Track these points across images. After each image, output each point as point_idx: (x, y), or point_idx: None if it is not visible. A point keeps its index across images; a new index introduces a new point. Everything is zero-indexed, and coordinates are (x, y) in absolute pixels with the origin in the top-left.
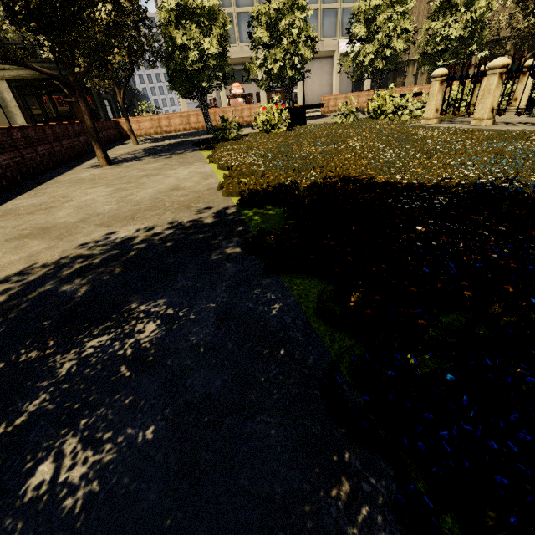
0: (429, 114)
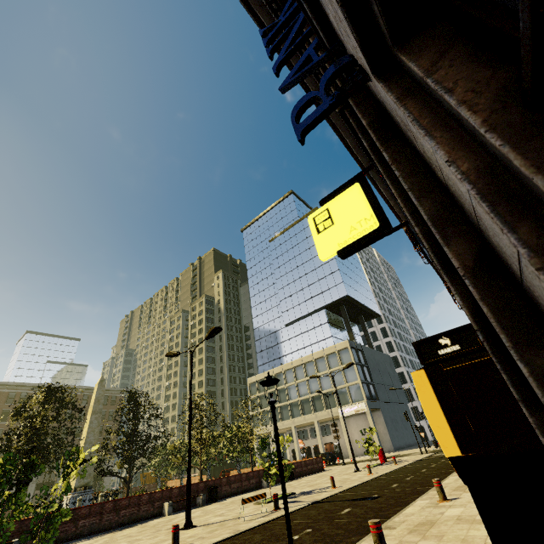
0: None
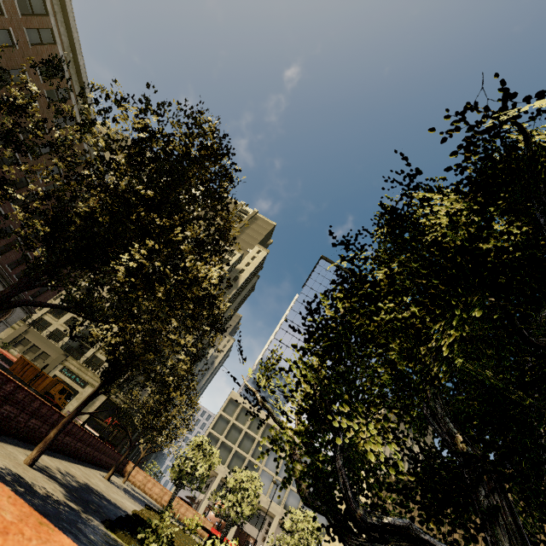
0: None
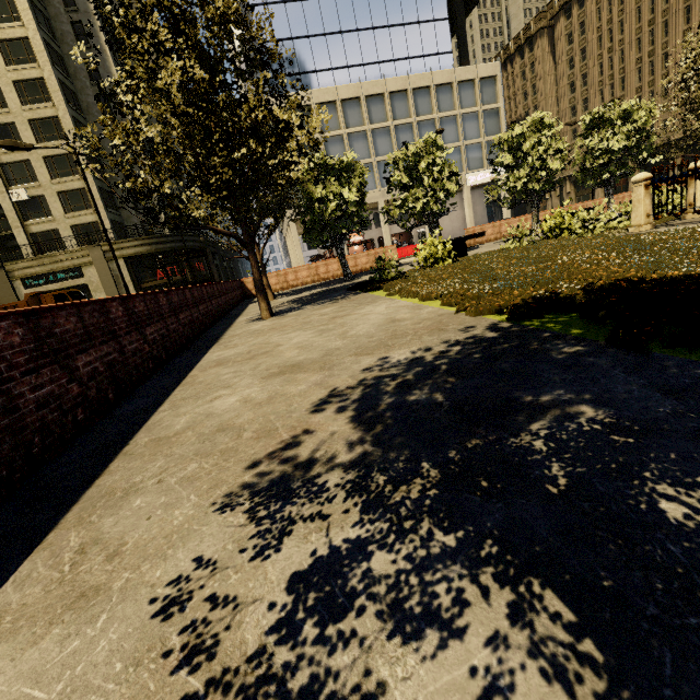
0: (638, 221)
